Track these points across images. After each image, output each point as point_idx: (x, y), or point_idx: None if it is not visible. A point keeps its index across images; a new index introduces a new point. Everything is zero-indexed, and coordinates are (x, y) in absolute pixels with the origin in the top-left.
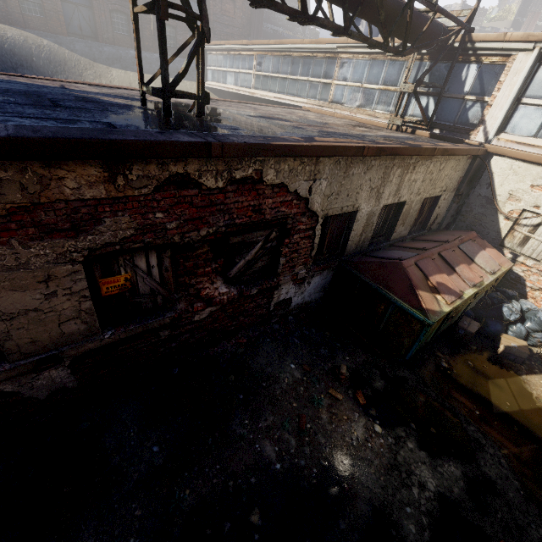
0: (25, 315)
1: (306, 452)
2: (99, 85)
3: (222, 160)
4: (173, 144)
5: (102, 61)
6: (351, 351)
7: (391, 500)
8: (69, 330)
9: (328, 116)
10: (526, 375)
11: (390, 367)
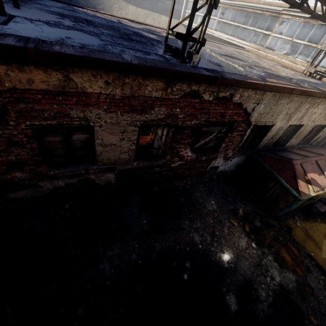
0: (110, 146)
1: (215, 245)
2: (134, 21)
3: (217, 86)
4: (201, 75)
5: None
6: (244, 203)
7: (255, 279)
8: (122, 157)
9: (262, 57)
10: None
11: (266, 217)
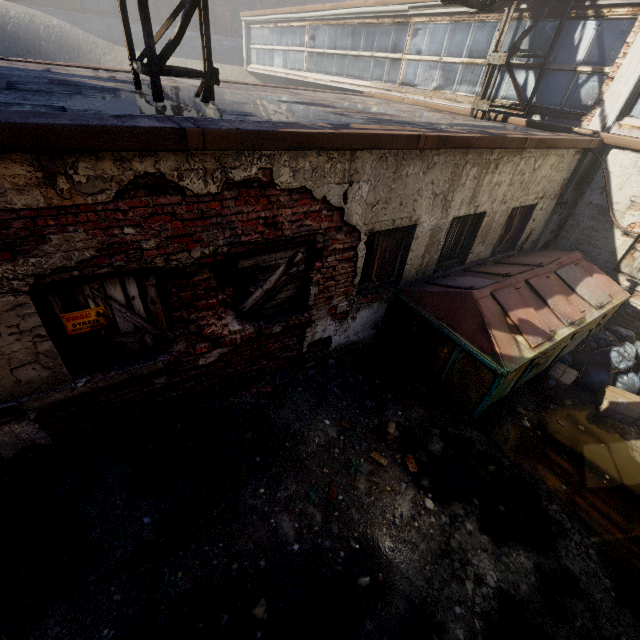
0: None
1: (334, 531)
2: (100, 69)
3: (210, 155)
4: (126, 130)
5: (123, 43)
6: (405, 405)
7: (437, 597)
8: (26, 377)
9: (395, 102)
10: (635, 440)
11: (454, 426)
